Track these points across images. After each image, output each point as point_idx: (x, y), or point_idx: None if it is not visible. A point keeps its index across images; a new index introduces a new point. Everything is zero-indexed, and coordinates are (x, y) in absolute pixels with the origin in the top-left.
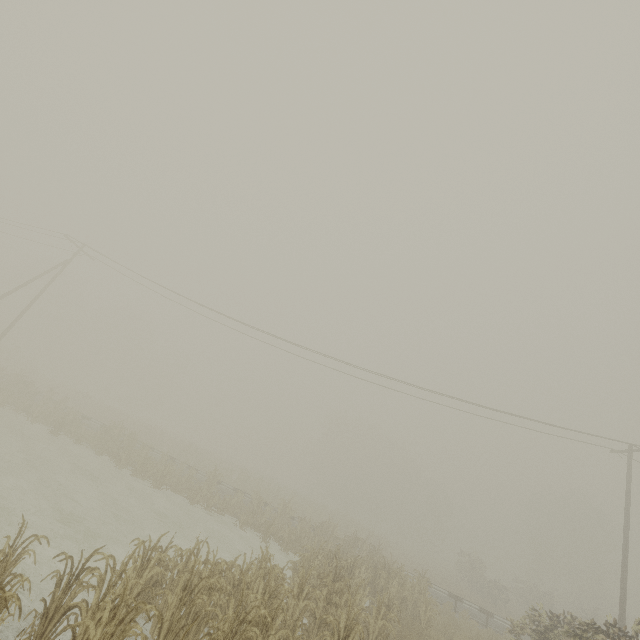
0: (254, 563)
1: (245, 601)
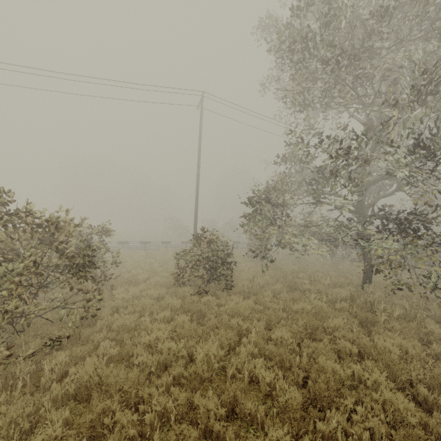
0: None
1: None
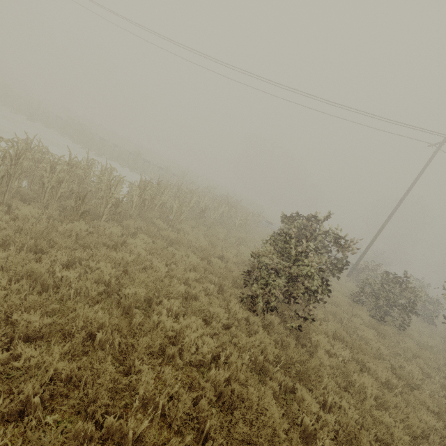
0: (83, 161)
1: (78, 177)
